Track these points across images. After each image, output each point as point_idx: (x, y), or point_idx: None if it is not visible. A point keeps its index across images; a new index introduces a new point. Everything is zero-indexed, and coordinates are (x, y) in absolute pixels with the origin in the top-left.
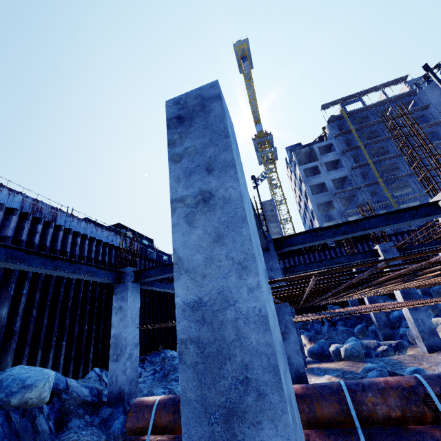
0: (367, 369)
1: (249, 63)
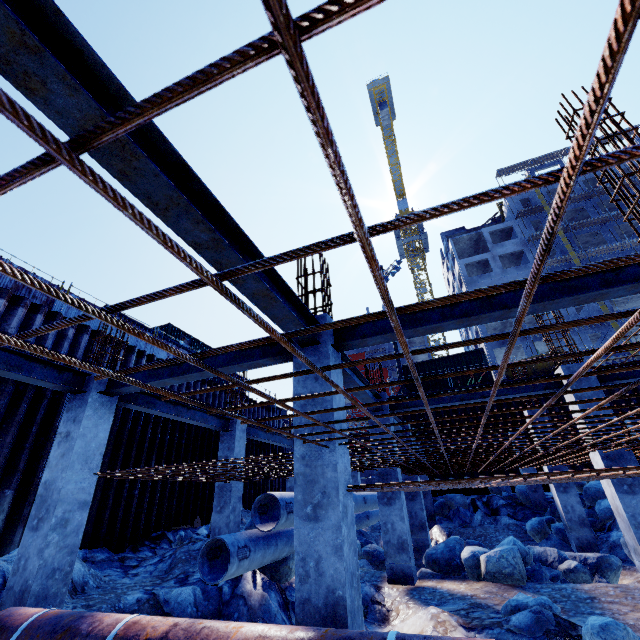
0: (513, 606)
1: (390, 112)
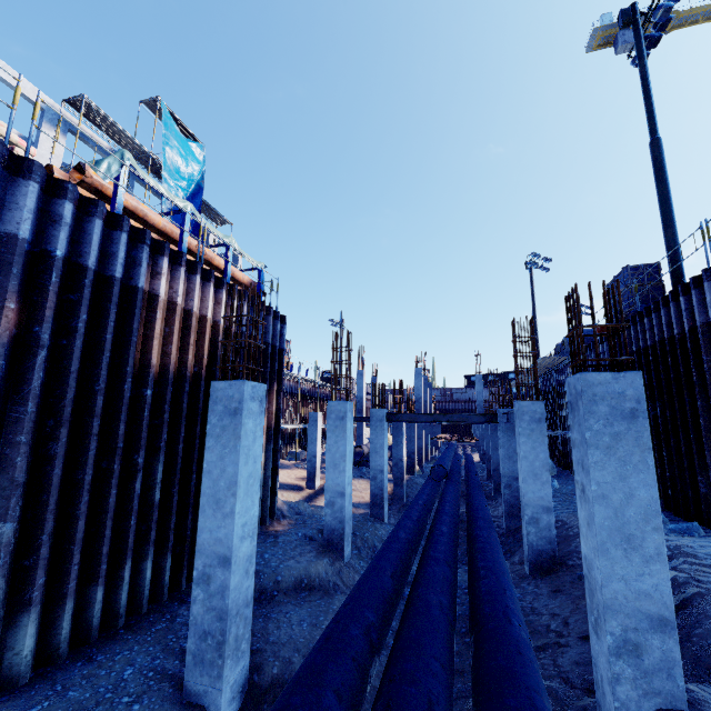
0: None
1: None
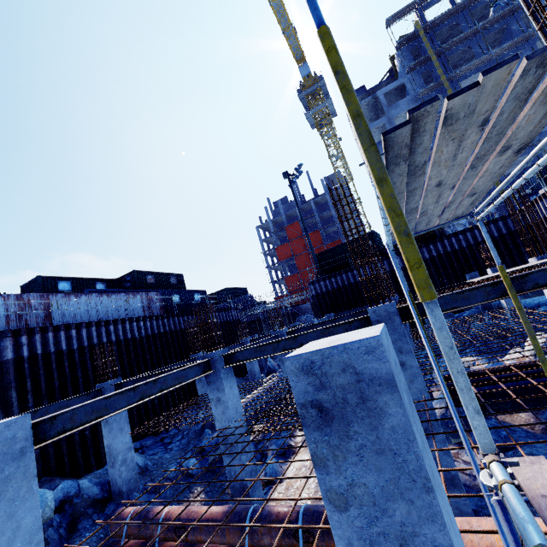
0: None
1: None
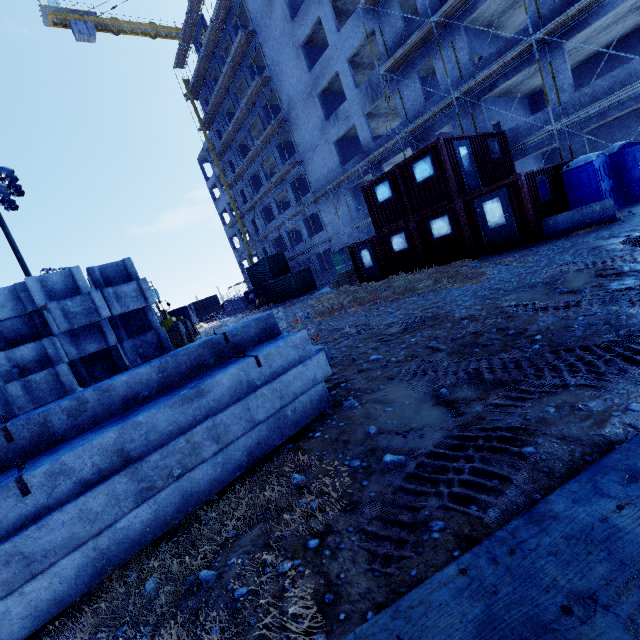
0: None
1: (84, 19)
